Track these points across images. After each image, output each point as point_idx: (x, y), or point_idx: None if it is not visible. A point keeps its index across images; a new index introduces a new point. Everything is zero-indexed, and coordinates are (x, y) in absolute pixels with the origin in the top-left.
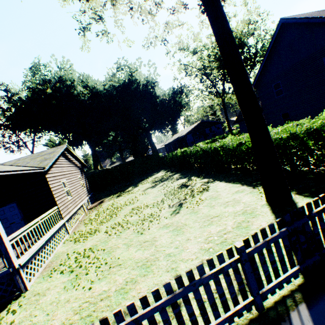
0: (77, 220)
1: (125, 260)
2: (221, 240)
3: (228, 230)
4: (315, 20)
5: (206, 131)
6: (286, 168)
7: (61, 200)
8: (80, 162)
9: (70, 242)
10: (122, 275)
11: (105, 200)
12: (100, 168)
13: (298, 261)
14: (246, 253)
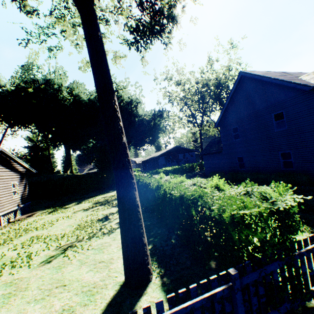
0: None
1: None
2: None
3: None
4: (266, 79)
5: (179, 156)
6: None
7: None
8: (24, 167)
9: None
10: None
11: (36, 214)
12: (70, 173)
13: None
14: None
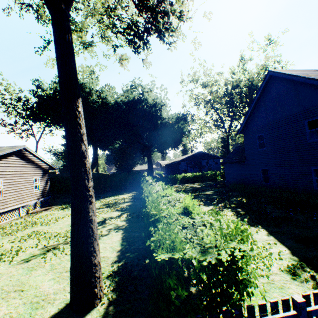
0: None
1: None
2: None
3: None
4: (298, 79)
5: (202, 162)
6: None
7: None
8: (48, 164)
9: None
10: None
11: (51, 209)
12: (96, 171)
13: None
14: None
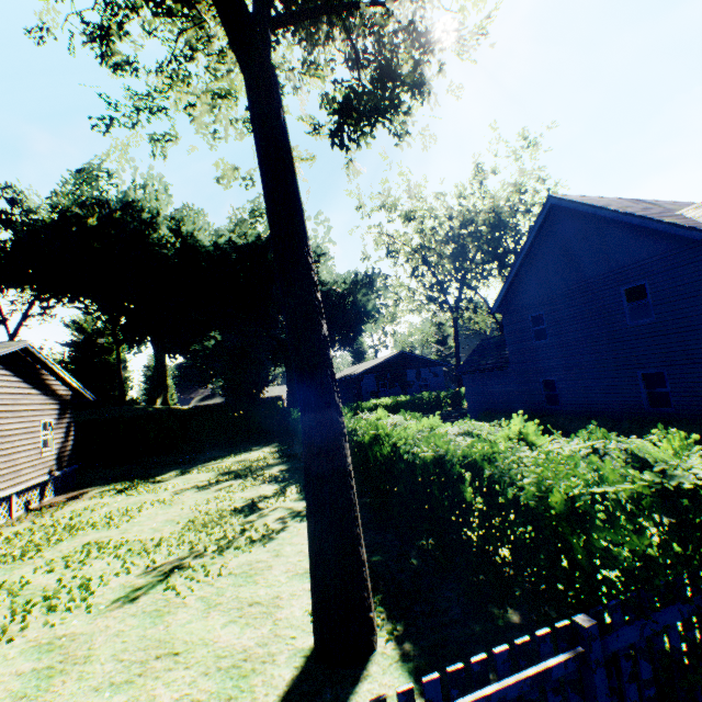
0: None
1: None
2: None
3: None
4: (606, 213)
5: (408, 375)
6: None
7: None
8: (71, 386)
9: None
10: None
11: (89, 494)
12: (162, 405)
13: None
14: None
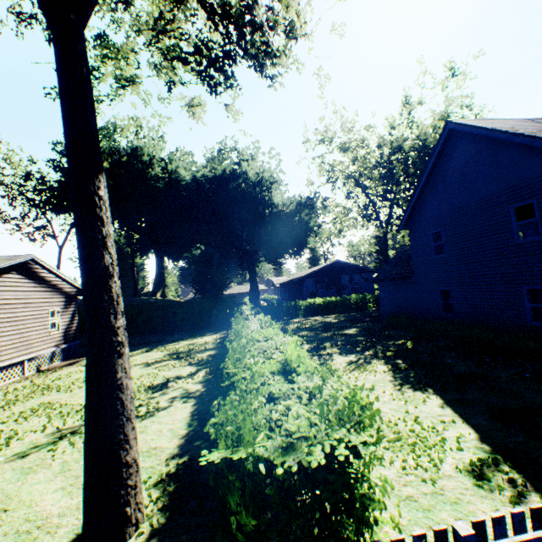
0: None
1: None
2: None
3: None
4: (497, 135)
5: (342, 279)
6: None
7: None
8: (74, 285)
9: None
10: None
11: (80, 362)
12: (161, 297)
13: None
14: None
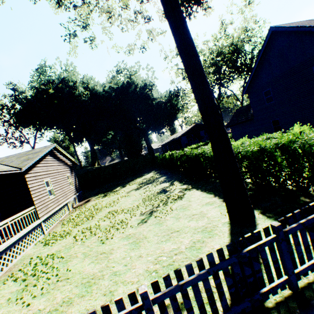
0: (59, 219)
1: (75, 274)
2: (169, 262)
3: (180, 250)
4: (304, 29)
5: (201, 133)
6: (258, 182)
7: (40, 200)
8: (71, 160)
9: (41, 244)
10: (63, 292)
11: (92, 199)
12: (98, 165)
13: (223, 308)
14: (150, 300)
